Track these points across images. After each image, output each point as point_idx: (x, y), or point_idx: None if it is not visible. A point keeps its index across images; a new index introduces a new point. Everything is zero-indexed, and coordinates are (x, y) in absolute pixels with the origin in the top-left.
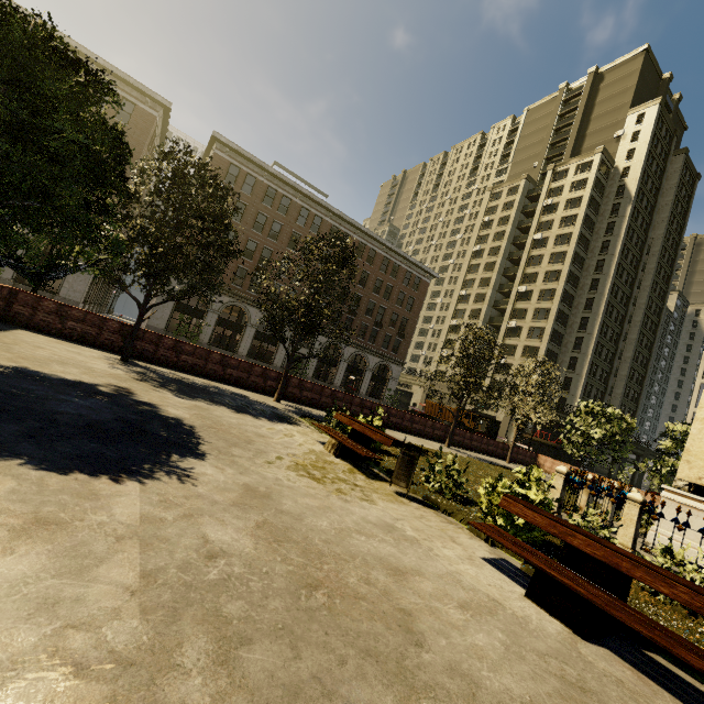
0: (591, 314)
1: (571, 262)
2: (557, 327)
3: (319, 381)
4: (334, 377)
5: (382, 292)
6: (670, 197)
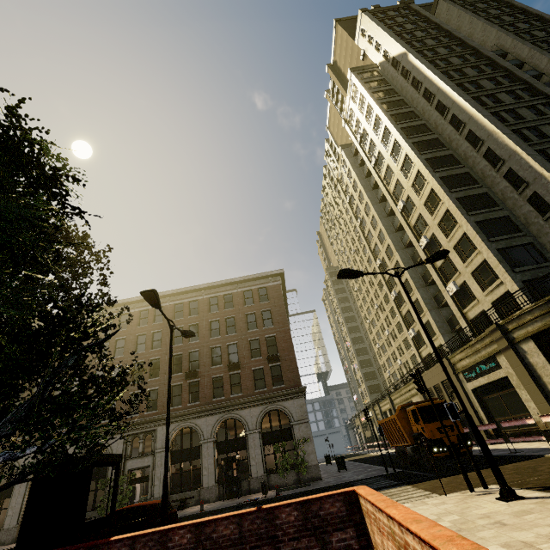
0: (485, 142)
1: (404, 138)
2: (460, 193)
3: (181, 493)
4: (202, 474)
5: (222, 330)
6: (466, 18)
